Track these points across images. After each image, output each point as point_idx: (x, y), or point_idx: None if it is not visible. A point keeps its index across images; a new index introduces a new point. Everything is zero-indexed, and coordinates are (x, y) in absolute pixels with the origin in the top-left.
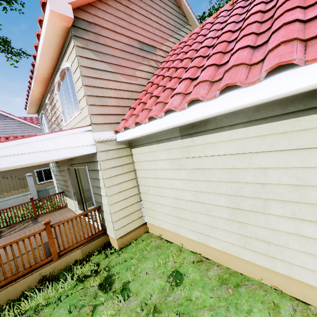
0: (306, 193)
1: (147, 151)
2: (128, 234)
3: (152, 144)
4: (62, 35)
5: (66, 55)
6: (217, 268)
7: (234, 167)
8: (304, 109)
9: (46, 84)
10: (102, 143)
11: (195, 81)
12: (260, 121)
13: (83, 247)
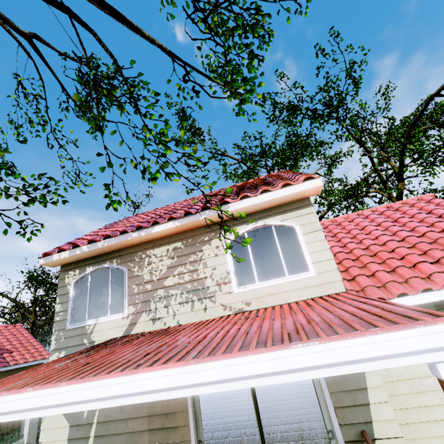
0: None
1: None
2: None
3: None
4: (293, 199)
5: (284, 214)
6: None
7: None
8: None
9: (181, 231)
10: None
11: (435, 264)
12: None
13: None
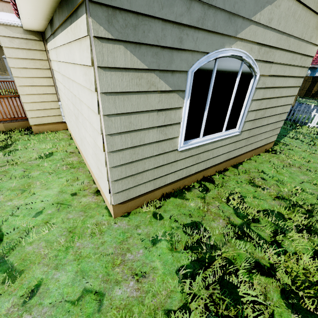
0: (81, 106)
1: (50, 49)
2: (44, 125)
3: (49, 41)
4: None
5: None
6: (77, 158)
7: (67, 76)
8: (67, 18)
9: None
10: (4, 26)
11: None
12: (62, 27)
13: (6, 123)
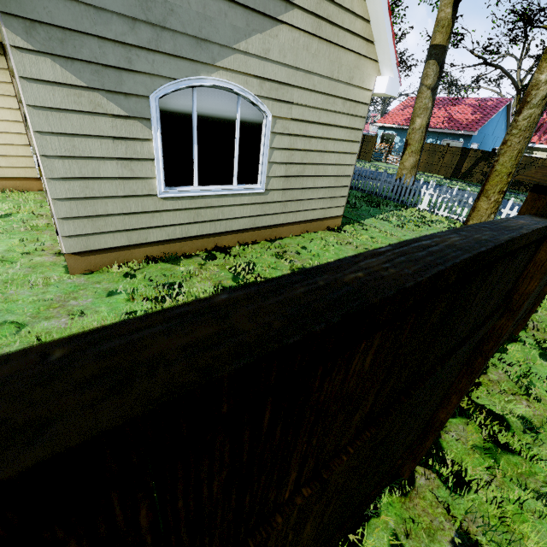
0: None
1: None
2: (7, 180)
3: None
4: None
5: None
6: (47, 221)
7: None
8: None
9: None
10: None
11: None
12: None
13: None
